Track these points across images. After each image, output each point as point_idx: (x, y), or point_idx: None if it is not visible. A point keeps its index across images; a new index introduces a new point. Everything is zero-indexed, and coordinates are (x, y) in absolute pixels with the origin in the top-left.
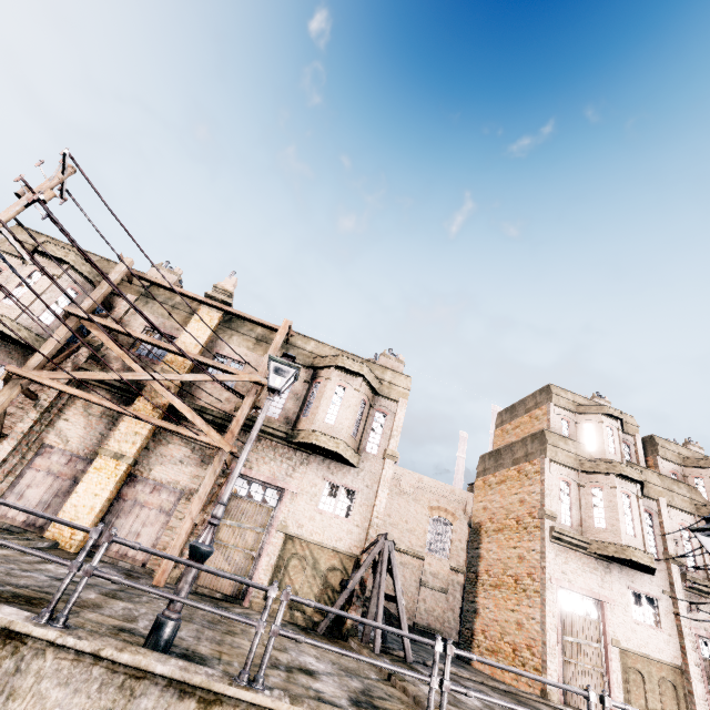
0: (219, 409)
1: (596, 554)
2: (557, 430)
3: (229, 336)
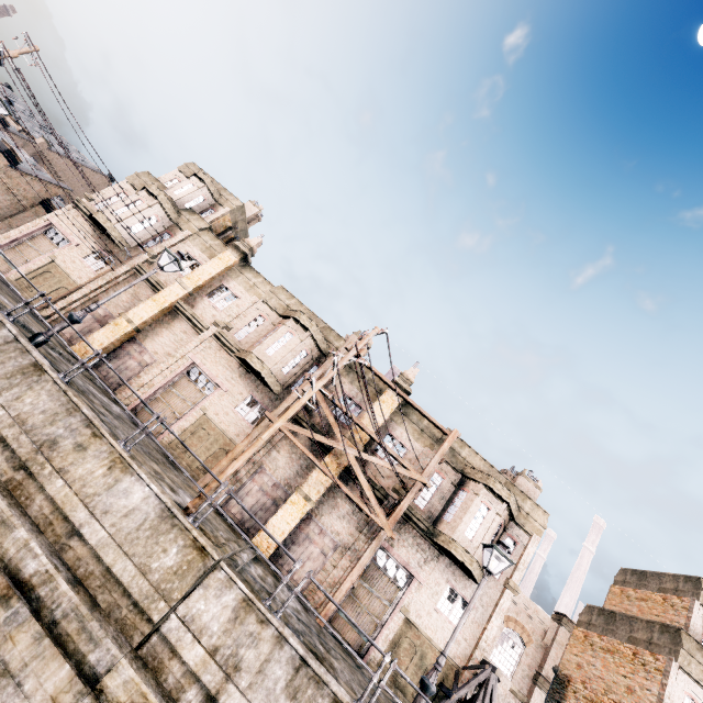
0: (387, 492)
1: None
2: (696, 635)
3: (401, 421)
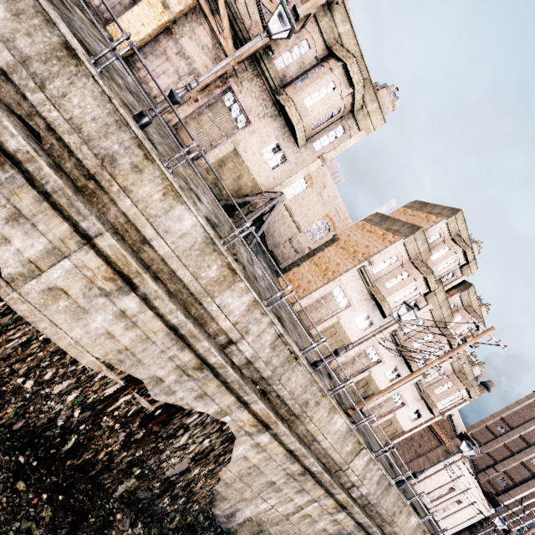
0: (244, 25)
1: (370, 291)
2: (428, 235)
3: None
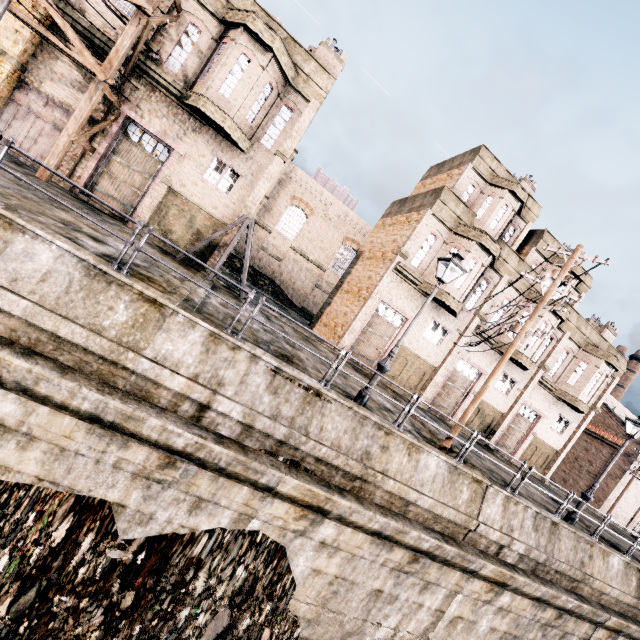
0: (99, 30)
1: (422, 291)
2: (458, 193)
3: None
